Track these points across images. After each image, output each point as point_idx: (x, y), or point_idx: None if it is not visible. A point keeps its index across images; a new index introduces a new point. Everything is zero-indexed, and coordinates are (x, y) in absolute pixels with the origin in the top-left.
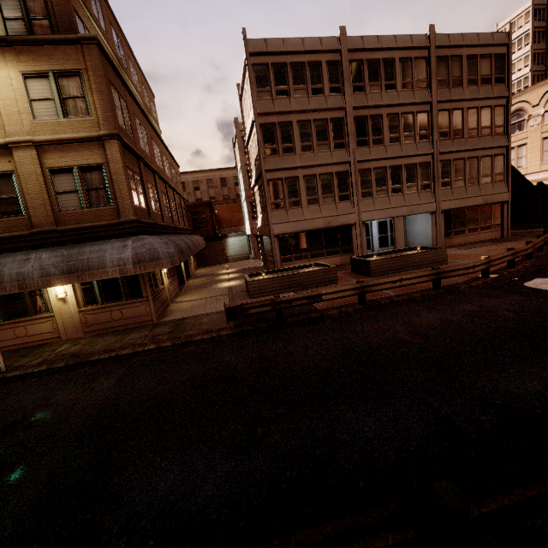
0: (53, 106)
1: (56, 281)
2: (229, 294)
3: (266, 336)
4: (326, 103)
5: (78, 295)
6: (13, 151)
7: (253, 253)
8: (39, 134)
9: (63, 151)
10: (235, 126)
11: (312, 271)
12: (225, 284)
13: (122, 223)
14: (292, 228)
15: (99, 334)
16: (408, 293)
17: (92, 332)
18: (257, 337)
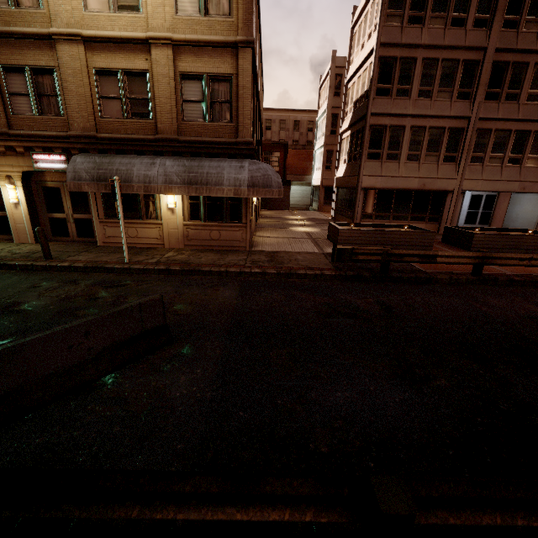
0: (196, 1)
1: (177, 189)
2: (311, 238)
3: (374, 285)
4: (465, 39)
5: (185, 209)
6: (151, 49)
7: (314, 206)
8: (178, 32)
9: (197, 55)
10: (331, 60)
11: (408, 232)
12: (300, 229)
13: (238, 143)
14: (382, 183)
15: (198, 249)
16: (529, 275)
17: (191, 246)
18: (364, 284)
